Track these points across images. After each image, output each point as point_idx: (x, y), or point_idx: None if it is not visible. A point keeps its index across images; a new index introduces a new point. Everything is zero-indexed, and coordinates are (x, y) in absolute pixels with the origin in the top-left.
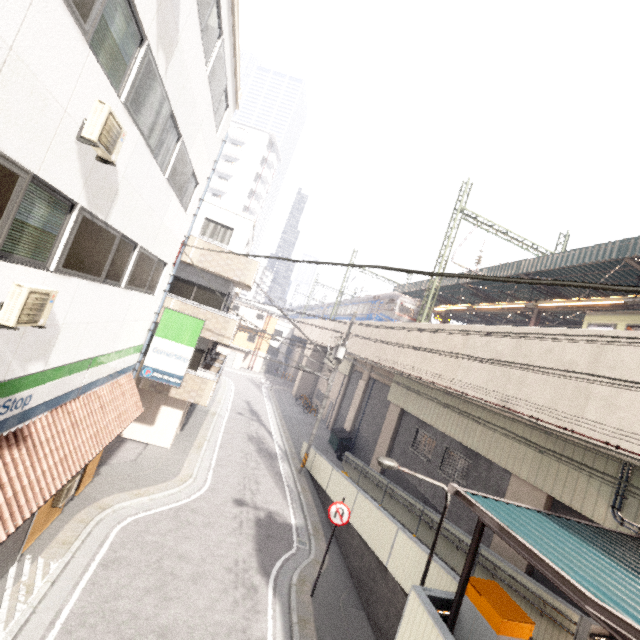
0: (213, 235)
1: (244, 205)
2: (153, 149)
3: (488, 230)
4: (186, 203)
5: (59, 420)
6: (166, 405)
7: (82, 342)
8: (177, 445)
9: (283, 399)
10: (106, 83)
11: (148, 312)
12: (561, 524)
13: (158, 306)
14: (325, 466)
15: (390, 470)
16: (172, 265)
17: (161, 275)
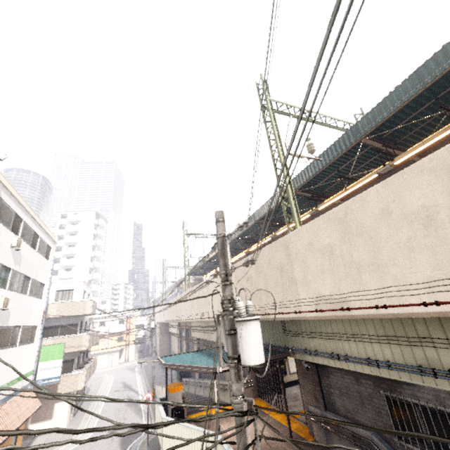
0: (63, 297)
1: (91, 256)
2: (20, 291)
3: (202, 237)
4: (41, 295)
5: (0, 412)
6: (58, 402)
7: (4, 375)
8: (71, 424)
9: (150, 369)
10: (2, 290)
11: (33, 352)
12: (199, 352)
13: (38, 347)
14: (160, 389)
15: (202, 374)
16: (41, 324)
17: (36, 332)
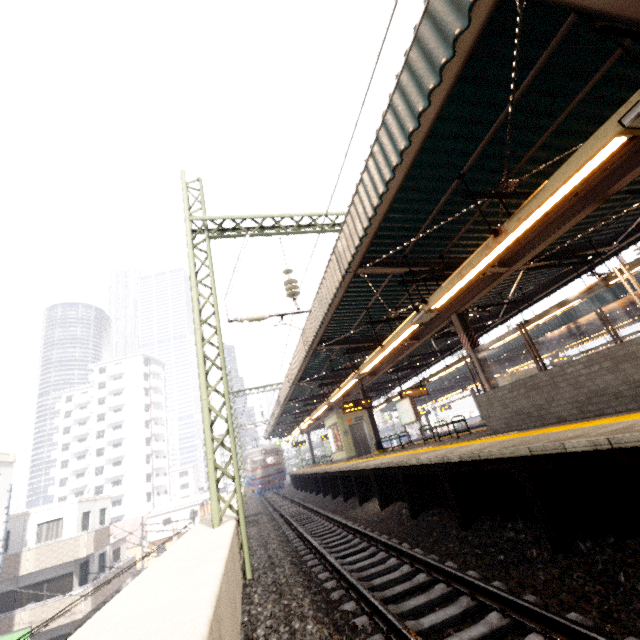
0: (48, 532)
1: (144, 420)
2: None
3: (257, 392)
4: None
5: None
6: None
7: None
8: None
9: None
10: None
11: None
12: None
13: None
14: None
15: None
16: None
17: None
